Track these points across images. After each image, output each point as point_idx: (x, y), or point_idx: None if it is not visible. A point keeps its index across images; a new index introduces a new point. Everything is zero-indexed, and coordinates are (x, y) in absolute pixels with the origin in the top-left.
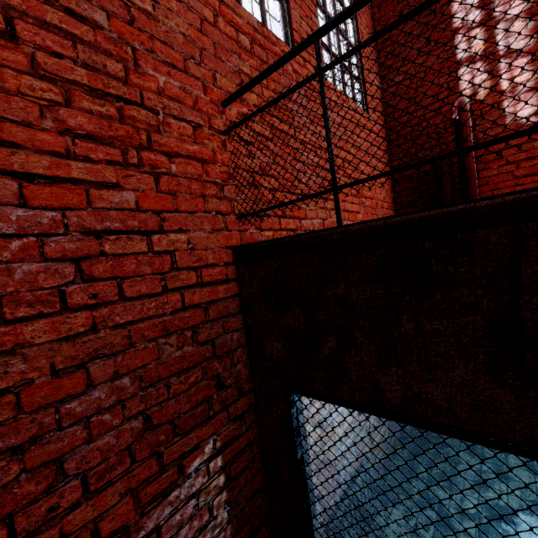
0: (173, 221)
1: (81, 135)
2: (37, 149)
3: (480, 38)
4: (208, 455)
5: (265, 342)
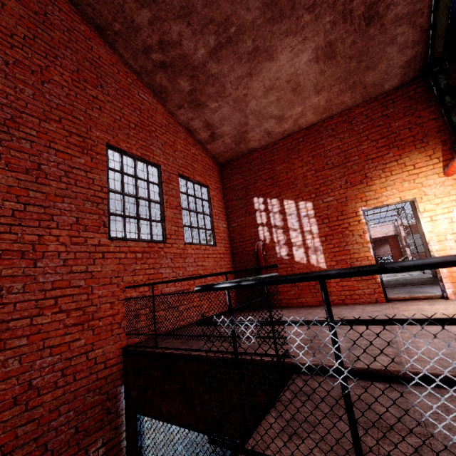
0: (98, 344)
1: (70, 325)
2: (57, 336)
3: (265, 216)
4: (99, 446)
5: (131, 391)
